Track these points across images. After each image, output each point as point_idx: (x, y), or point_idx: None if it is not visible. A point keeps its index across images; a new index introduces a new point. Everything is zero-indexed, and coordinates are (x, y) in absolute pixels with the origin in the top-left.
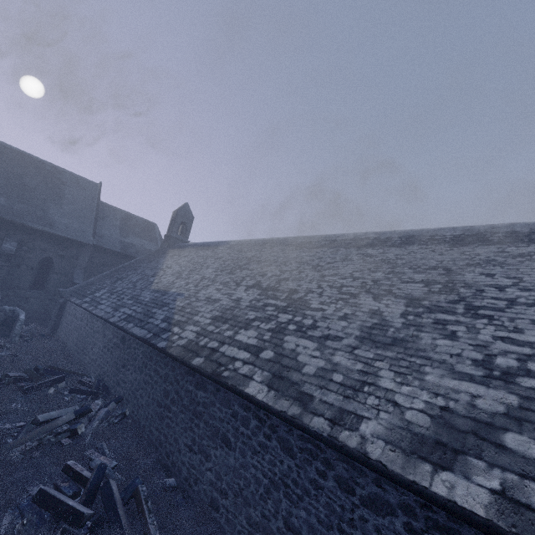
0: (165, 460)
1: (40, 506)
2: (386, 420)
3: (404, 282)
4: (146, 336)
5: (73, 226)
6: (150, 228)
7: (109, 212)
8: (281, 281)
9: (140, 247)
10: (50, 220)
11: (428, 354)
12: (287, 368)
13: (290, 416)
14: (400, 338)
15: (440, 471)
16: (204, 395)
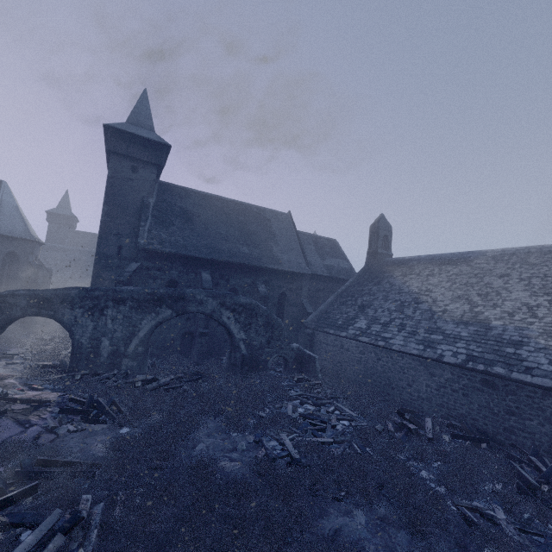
0: None
1: None
2: None
3: None
4: None
5: (291, 260)
6: (334, 246)
7: (303, 238)
8: None
9: (337, 268)
10: (277, 258)
11: None
12: None
13: None
14: None
15: None
16: None
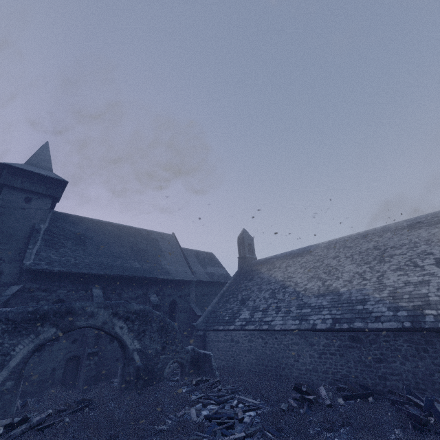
0: None
1: None
2: None
3: None
4: (405, 325)
5: (179, 270)
6: (212, 257)
7: (186, 253)
8: None
9: (217, 274)
10: (166, 270)
11: None
12: None
13: None
14: None
15: None
16: None
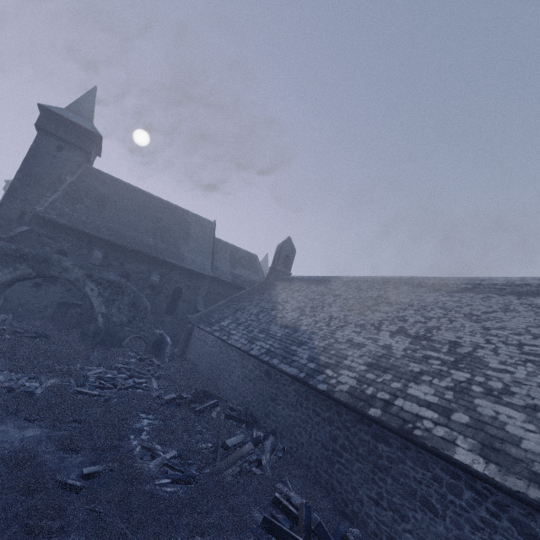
0: (341, 506)
1: (269, 533)
2: None
3: None
4: (299, 375)
5: (197, 261)
6: (252, 260)
7: (221, 246)
8: (431, 329)
9: (245, 278)
10: (181, 255)
11: None
12: (498, 439)
13: (534, 500)
14: None
15: None
16: (387, 449)
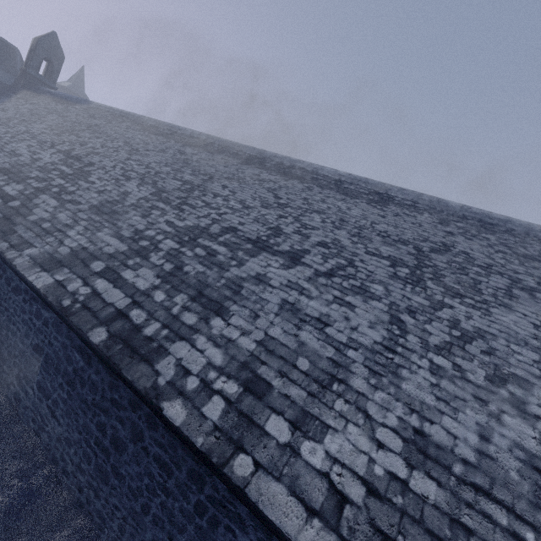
0: None
1: None
2: (45, 249)
3: (174, 178)
4: None
5: None
6: (6, 52)
7: None
8: (91, 154)
9: None
10: None
11: (119, 222)
12: (19, 214)
13: None
14: (117, 211)
15: (42, 272)
16: None
